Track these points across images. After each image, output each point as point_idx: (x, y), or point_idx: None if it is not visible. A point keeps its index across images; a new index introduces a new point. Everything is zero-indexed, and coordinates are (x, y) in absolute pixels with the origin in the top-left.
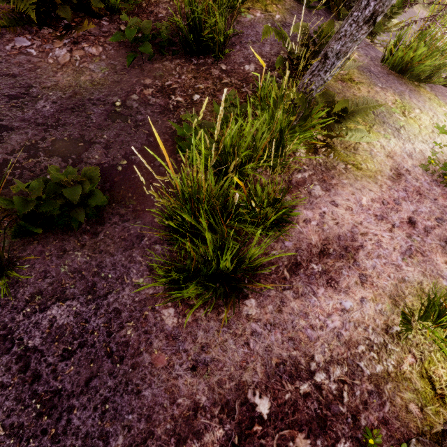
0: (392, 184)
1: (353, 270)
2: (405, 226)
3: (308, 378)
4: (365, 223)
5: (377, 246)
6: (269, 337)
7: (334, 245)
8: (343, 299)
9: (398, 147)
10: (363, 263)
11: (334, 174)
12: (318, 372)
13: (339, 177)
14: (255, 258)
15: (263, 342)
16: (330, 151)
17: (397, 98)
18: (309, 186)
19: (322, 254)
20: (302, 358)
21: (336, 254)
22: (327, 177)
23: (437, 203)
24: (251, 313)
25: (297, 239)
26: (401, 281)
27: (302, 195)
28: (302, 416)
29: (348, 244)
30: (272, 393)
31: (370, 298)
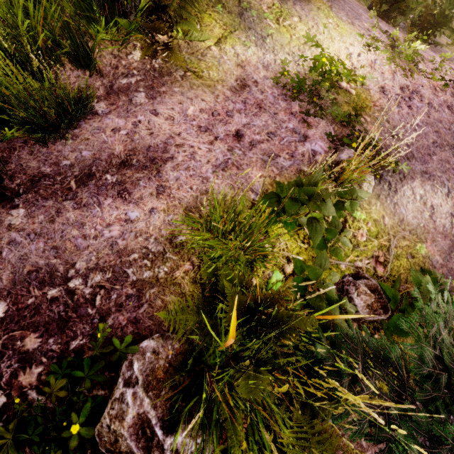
0: (231, 95)
1: (152, 182)
2: (229, 139)
3: (61, 284)
4: (184, 134)
5: (189, 158)
6: (29, 246)
7: (140, 156)
8: (131, 209)
9: (256, 57)
10: (166, 175)
11: (167, 81)
12: (75, 278)
13: (172, 85)
14: (40, 168)
15: (20, 251)
16: (167, 53)
17: (276, 2)
18: (132, 93)
19: (123, 165)
20: (61, 266)
21: (139, 165)
22: (157, 83)
23: (276, 118)
24: (14, 222)
25: (98, 149)
26: (203, 193)
27: (121, 102)
28: (42, 318)
29: (157, 156)
30: (13, 298)
31: (162, 209)
